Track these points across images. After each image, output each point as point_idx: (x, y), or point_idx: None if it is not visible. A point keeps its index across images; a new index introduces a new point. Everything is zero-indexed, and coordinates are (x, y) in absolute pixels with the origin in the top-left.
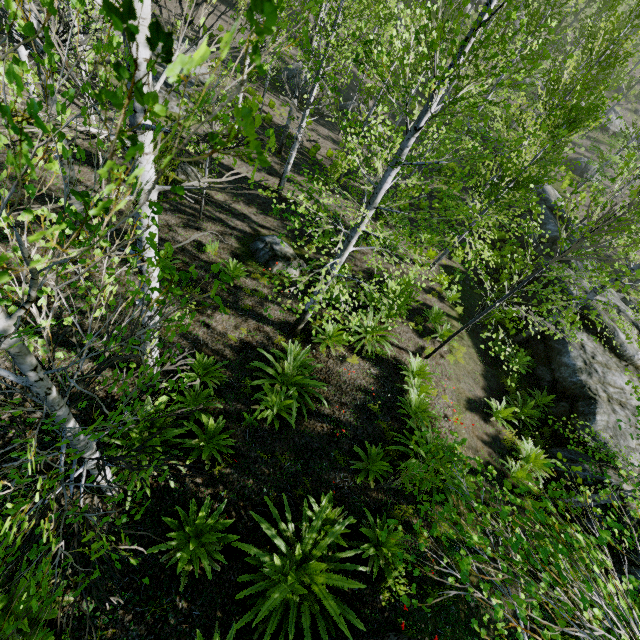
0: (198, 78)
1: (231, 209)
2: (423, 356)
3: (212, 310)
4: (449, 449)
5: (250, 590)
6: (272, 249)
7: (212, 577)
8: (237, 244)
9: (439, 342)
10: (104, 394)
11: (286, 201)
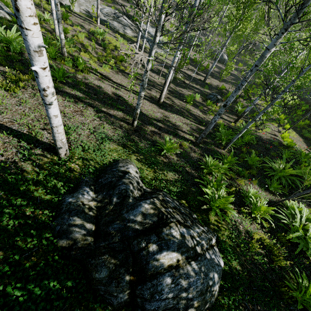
0: (161, 41)
1: (192, 86)
2: (281, 133)
3: (208, 114)
4: (309, 153)
5: (272, 174)
6: (217, 97)
7: (258, 171)
8: (202, 96)
9: (284, 130)
10: (203, 129)
11: (207, 84)
